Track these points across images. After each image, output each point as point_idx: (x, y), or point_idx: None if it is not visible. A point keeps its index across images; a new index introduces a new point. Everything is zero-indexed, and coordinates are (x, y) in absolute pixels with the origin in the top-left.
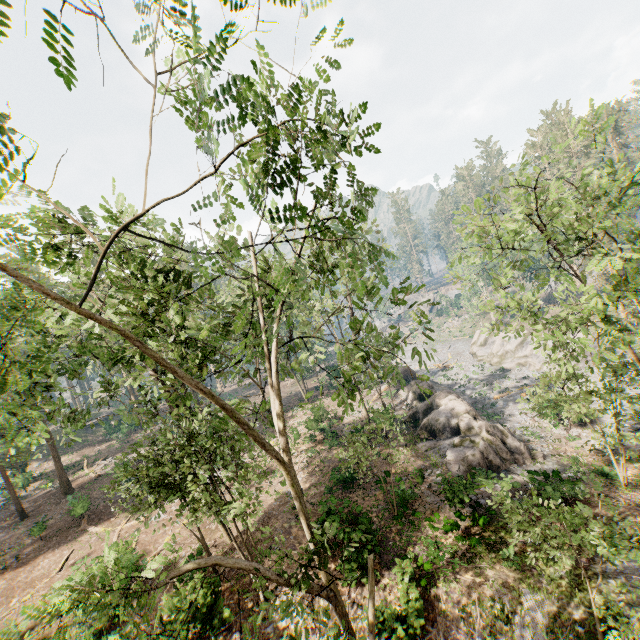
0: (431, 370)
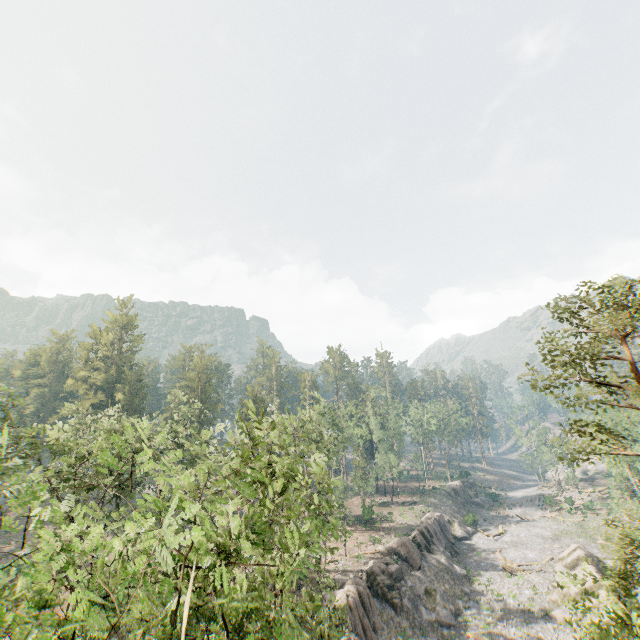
0: (498, 564)
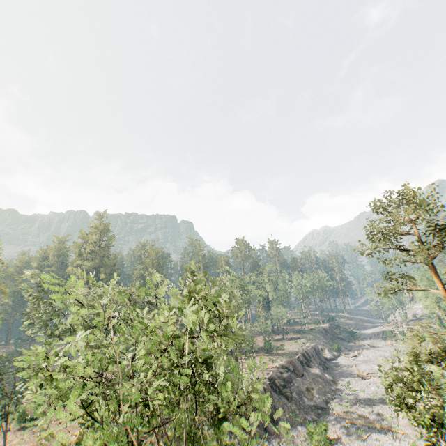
0: (354, 373)
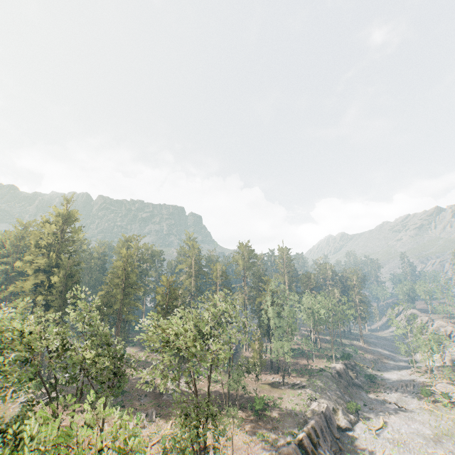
0: None
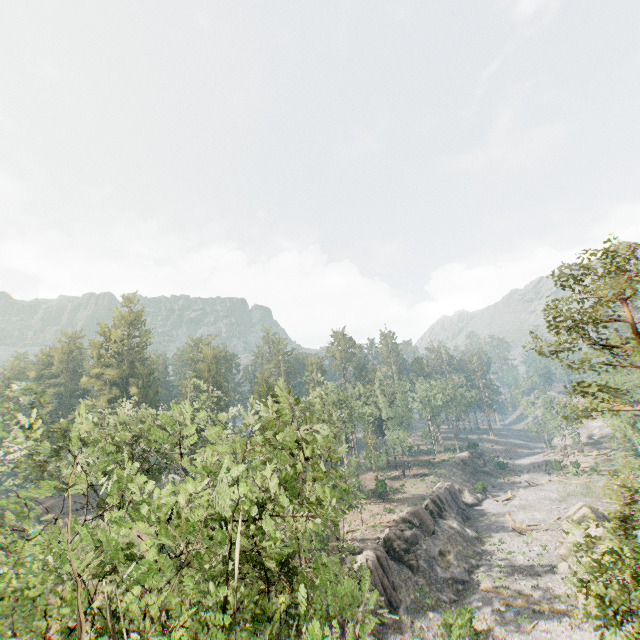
0: (507, 526)
